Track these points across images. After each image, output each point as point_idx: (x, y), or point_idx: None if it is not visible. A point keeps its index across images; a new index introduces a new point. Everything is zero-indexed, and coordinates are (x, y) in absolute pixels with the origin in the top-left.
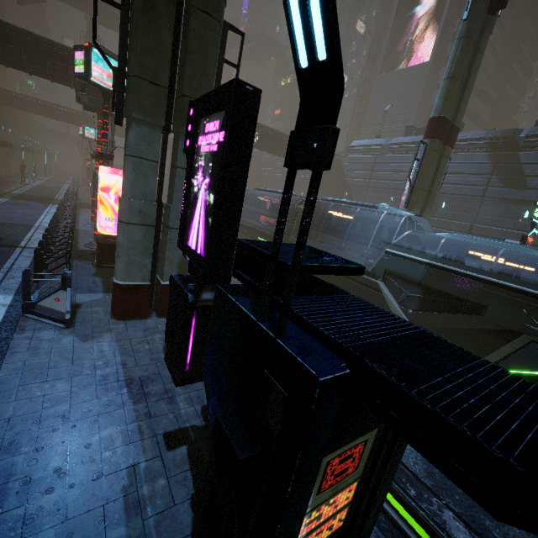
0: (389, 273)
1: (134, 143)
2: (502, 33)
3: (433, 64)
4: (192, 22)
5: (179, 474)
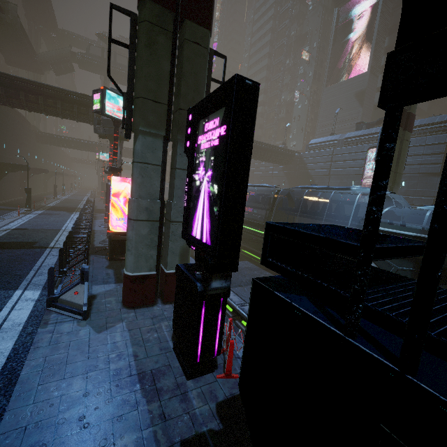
0: None
1: (141, 151)
2: None
3: (371, 73)
4: (185, 51)
5: None
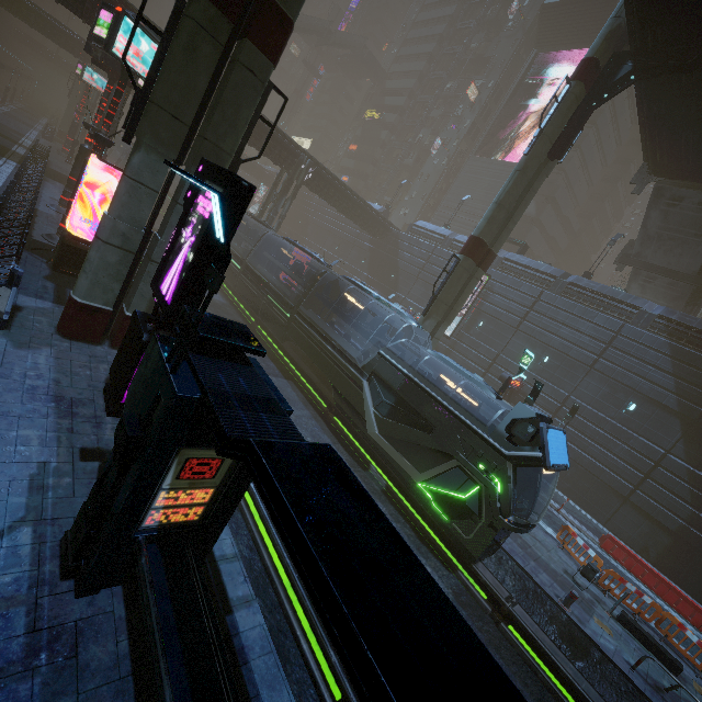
0: (376, 375)
1: (138, 167)
2: (603, 165)
3: None
4: (234, 75)
5: (86, 479)
